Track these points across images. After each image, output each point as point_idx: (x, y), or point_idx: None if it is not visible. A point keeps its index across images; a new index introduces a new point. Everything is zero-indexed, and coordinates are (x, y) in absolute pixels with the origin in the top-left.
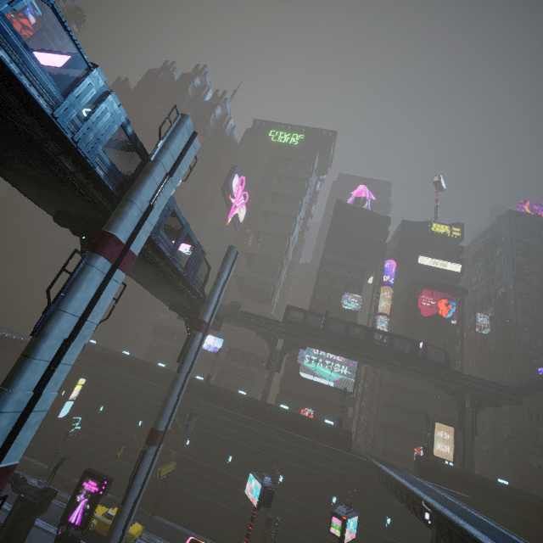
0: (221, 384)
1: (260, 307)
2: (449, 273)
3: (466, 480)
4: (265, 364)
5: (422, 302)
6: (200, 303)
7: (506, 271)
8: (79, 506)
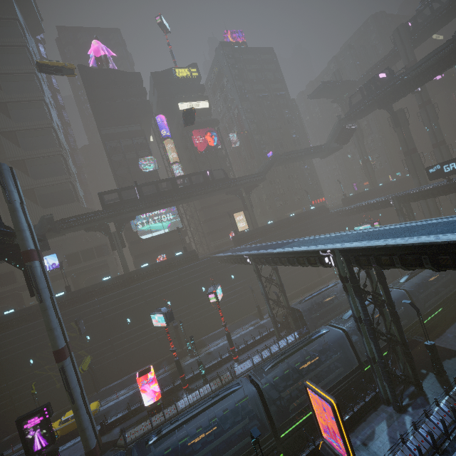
0: (82, 286)
1: (71, 207)
2: (203, 111)
3: (257, 233)
4: (109, 249)
5: (196, 141)
6: (10, 237)
7: (234, 96)
8: (35, 438)
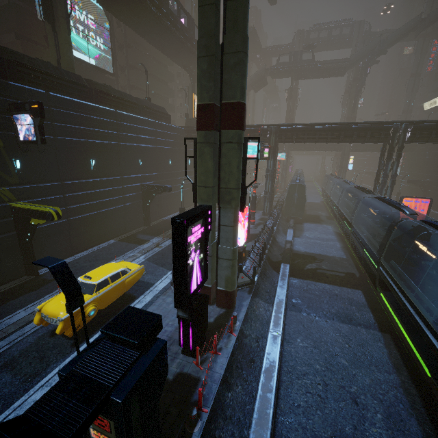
0: None
1: None
2: None
3: None
4: None
5: None
6: None
7: None
8: (194, 267)
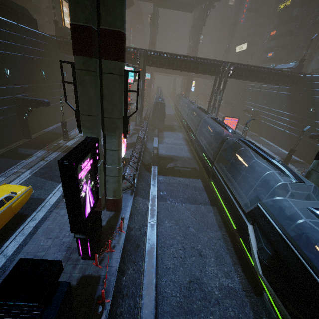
0: None
1: None
2: None
3: None
4: None
5: None
6: None
7: None
8: (87, 197)
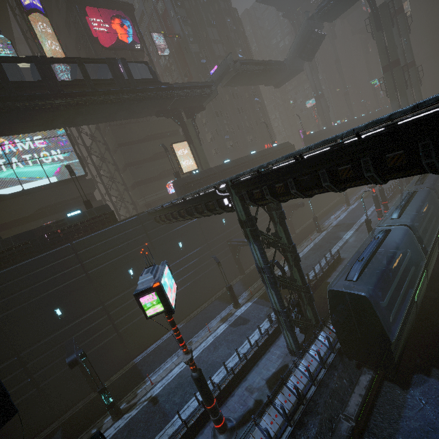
0: None
1: None
2: None
3: (211, 175)
4: None
5: (95, 27)
6: None
7: None
8: None
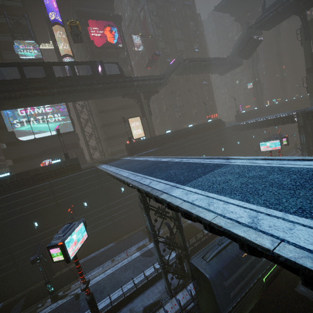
0: None
1: None
2: (104, 2)
3: (153, 142)
4: None
5: (93, 33)
6: None
7: None
8: None
